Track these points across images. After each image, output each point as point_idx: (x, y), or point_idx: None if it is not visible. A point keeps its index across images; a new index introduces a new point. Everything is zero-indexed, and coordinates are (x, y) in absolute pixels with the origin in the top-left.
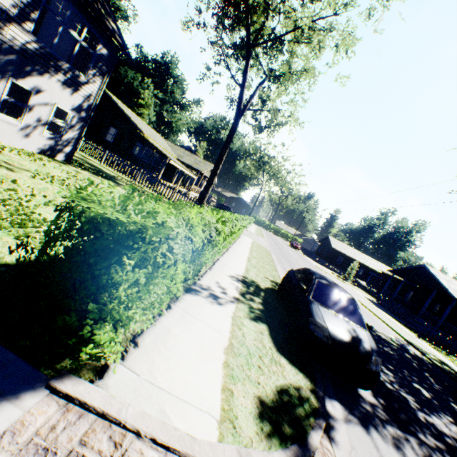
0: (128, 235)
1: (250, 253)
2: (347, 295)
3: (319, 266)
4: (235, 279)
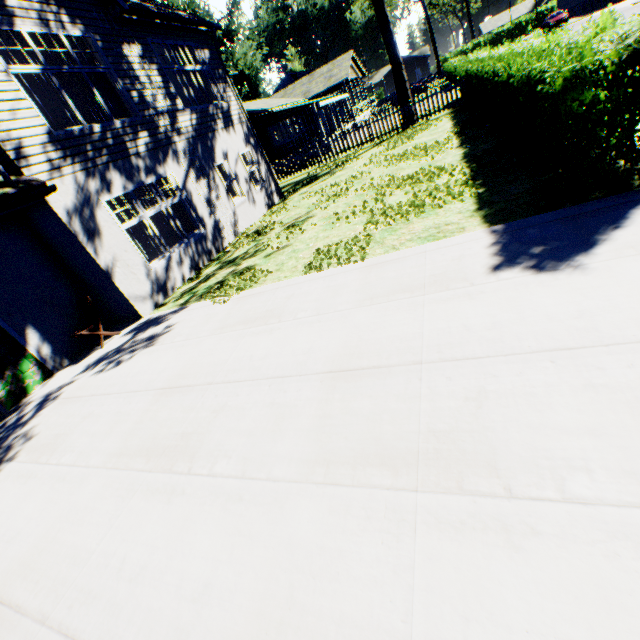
0: None
1: None
2: None
3: None
4: None
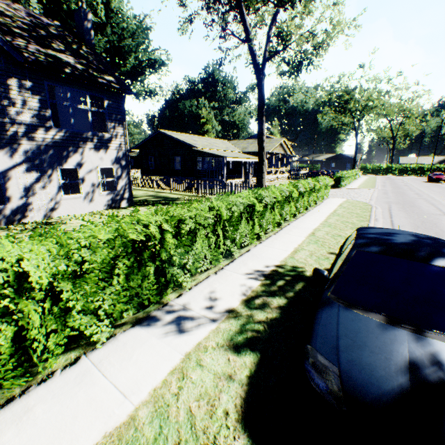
0: None
1: (323, 222)
2: (437, 265)
3: None
4: (255, 275)
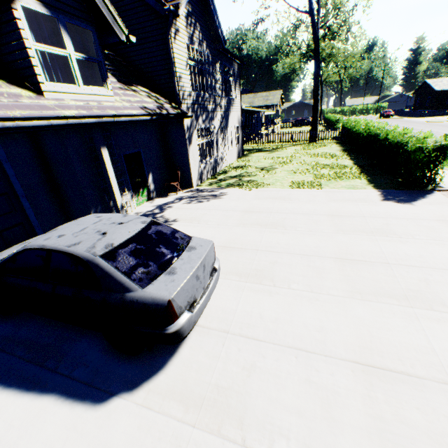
0: (447, 146)
1: None
2: None
3: (430, 120)
4: None
